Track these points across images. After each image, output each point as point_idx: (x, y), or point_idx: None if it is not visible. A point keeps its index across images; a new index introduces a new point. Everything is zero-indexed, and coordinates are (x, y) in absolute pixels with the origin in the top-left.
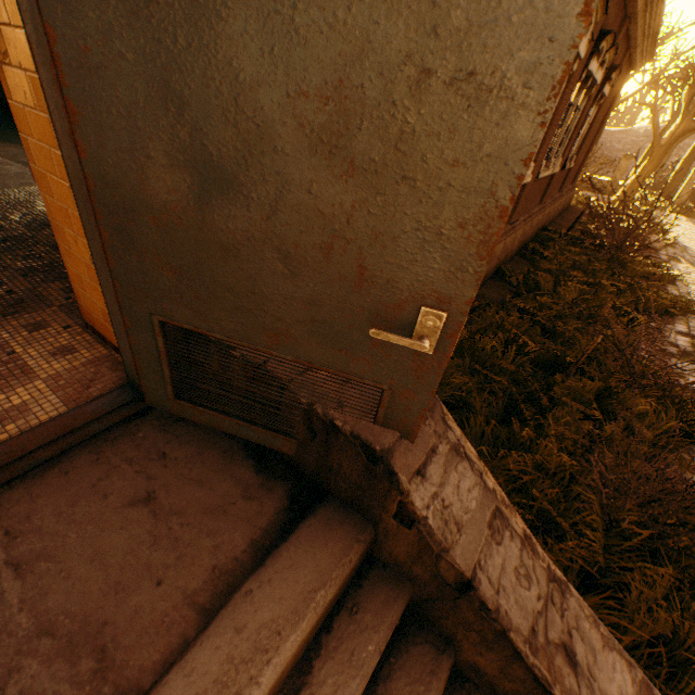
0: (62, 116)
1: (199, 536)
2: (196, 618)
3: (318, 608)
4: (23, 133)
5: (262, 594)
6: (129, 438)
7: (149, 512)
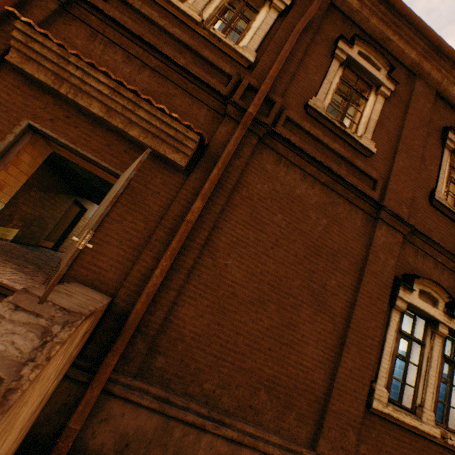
0: None
1: None
2: None
3: None
4: None
5: None
6: None
7: None
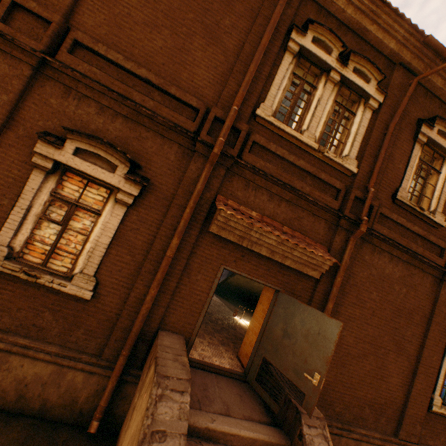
0: (267, 316)
1: (248, 409)
2: (244, 418)
3: (269, 438)
4: (254, 312)
5: (258, 425)
6: (239, 383)
7: (240, 397)
